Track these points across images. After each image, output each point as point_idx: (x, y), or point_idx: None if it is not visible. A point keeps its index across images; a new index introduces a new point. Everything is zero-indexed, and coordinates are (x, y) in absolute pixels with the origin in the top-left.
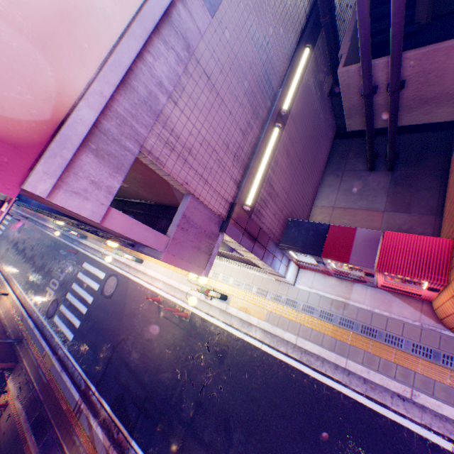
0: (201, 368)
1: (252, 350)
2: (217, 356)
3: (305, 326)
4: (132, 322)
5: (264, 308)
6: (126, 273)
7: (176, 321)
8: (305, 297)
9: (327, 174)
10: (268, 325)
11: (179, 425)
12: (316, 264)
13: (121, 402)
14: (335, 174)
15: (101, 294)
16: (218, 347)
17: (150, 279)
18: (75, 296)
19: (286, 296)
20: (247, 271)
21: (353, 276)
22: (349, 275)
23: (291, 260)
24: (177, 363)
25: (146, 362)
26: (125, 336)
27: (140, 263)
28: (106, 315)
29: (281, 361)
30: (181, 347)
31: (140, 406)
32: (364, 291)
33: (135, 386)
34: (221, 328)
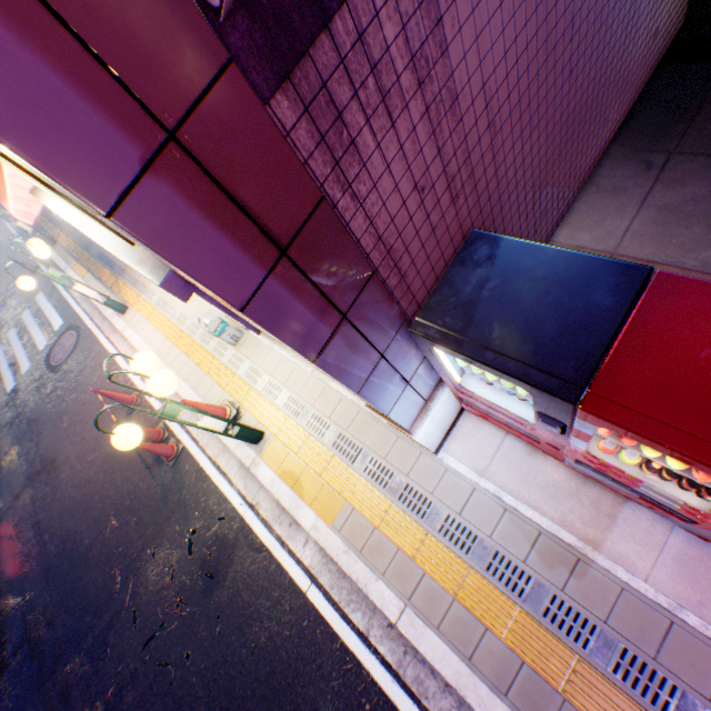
0: (162, 589)
1: (284, 592)
2: (203, 573)
3: (436, 583)
4: (73, 434)
5: (339, 494)
6: (96, 329)
7: (149, 459)
8: (458, 498)
9: (615, 160)
10: (337, 544)
11: (82, 707)
12: (525, 415)
13: (4, 599)
14: (640, 161)
15: (44, 360)
16: (211, 551)
17: (132, 351)
18: (6, 354)
19: (407, 479)
20: (326, 383)
21: (659, 496)
22: (641, 488)
23: (446, 385)
24: (122, 557)
25: (69, 531)
26: (53, 460)
27: (121, 313)
28: (38, 405)
29: (347, 651)
30: (140, 521)
31: (31, 623)
32: (660, 540)
33: (35, 574)
34: (231, 508)
